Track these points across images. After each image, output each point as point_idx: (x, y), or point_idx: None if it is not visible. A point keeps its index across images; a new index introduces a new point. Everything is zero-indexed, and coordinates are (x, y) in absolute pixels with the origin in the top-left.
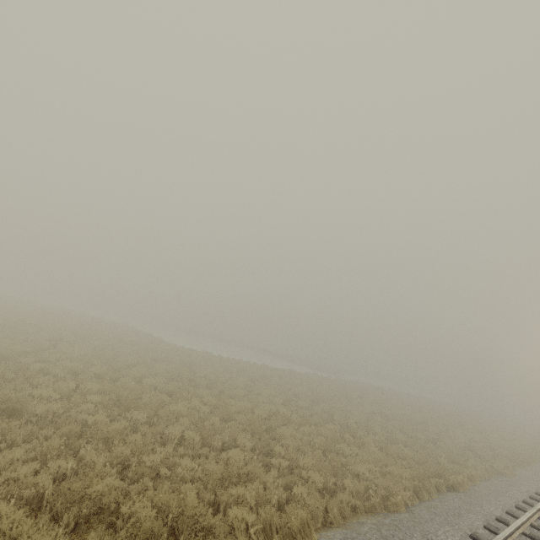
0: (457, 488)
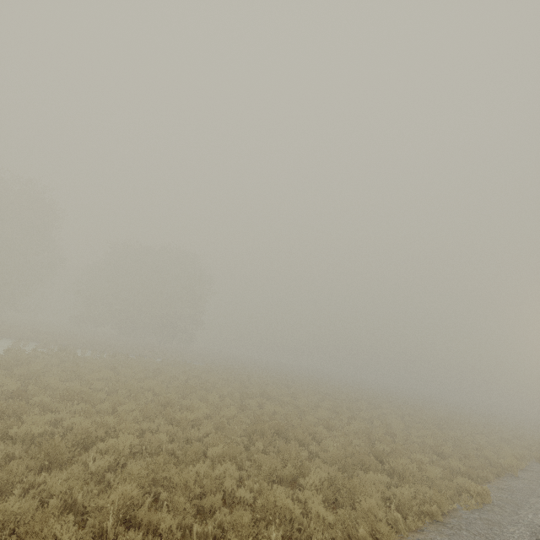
0: None
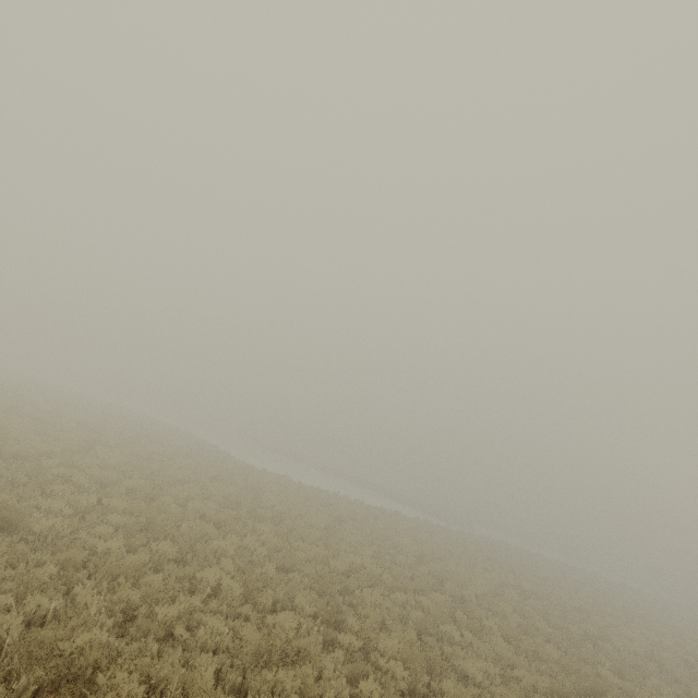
0: None
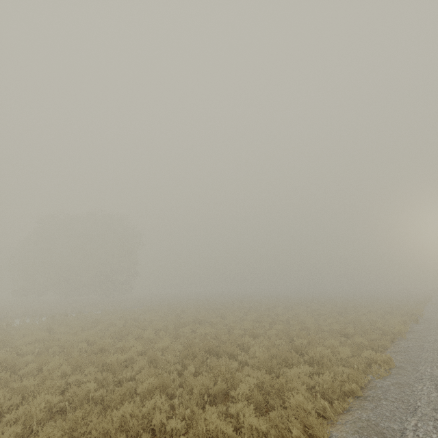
0: None
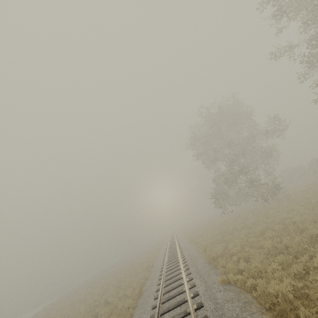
0: (153, 265)
